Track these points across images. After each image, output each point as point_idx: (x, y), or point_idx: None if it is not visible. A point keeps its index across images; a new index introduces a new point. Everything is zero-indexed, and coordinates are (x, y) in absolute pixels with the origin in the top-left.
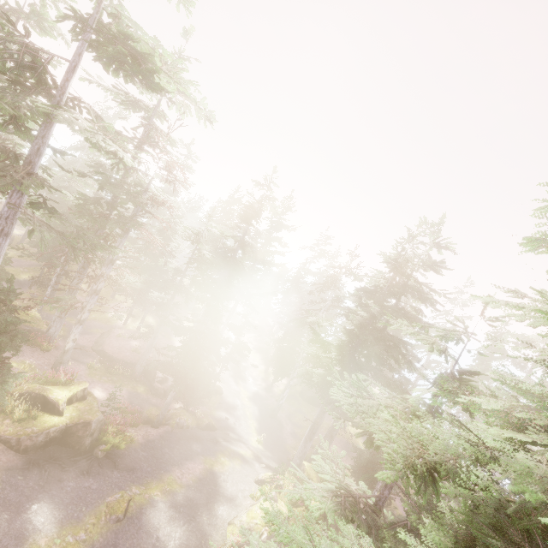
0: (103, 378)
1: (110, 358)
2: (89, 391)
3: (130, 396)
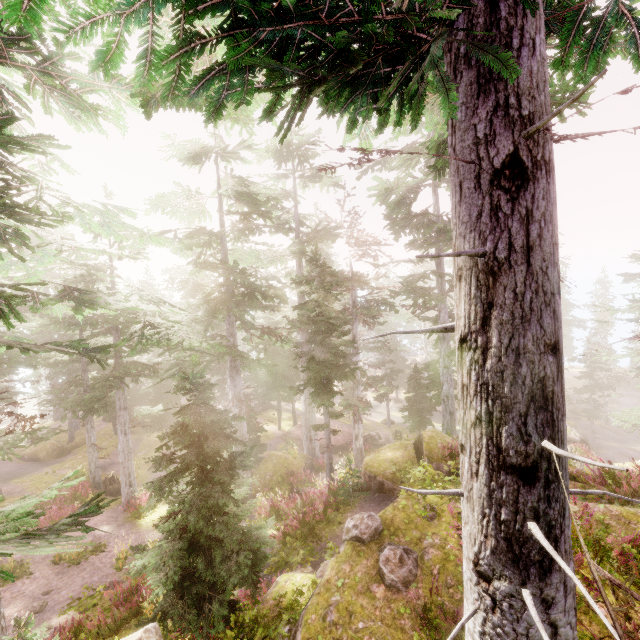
0: None
1: (341, 447)
2: None
3: None
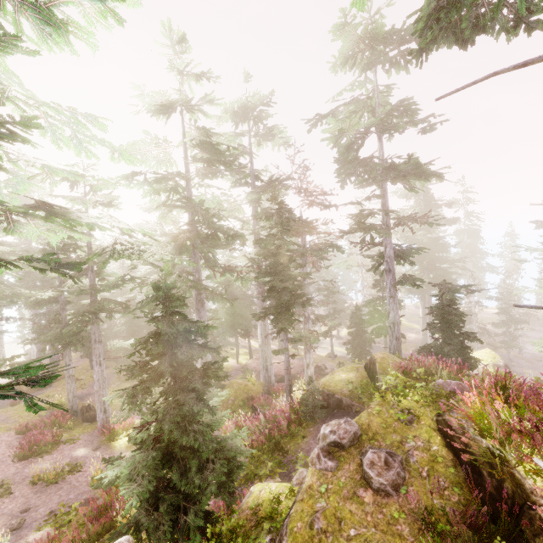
0: None
1: (292, 377)
2: None
3: None
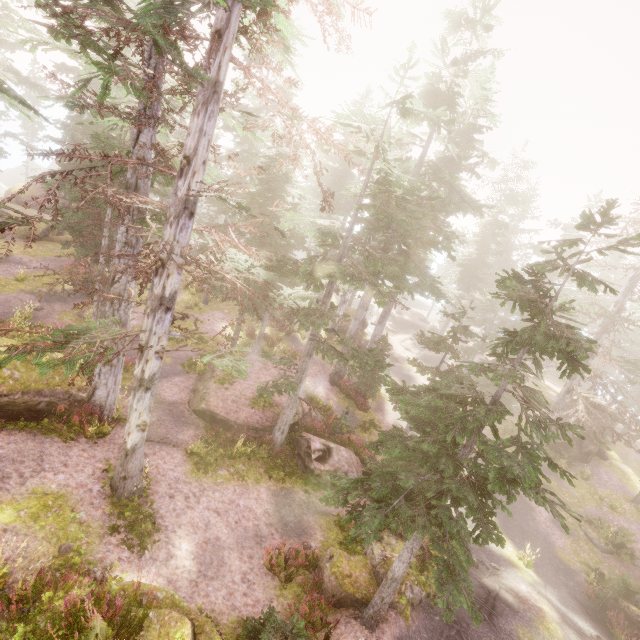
0: (219, 472)
1: (225, 424)
2: (198, 618)
3: (277, 504)
